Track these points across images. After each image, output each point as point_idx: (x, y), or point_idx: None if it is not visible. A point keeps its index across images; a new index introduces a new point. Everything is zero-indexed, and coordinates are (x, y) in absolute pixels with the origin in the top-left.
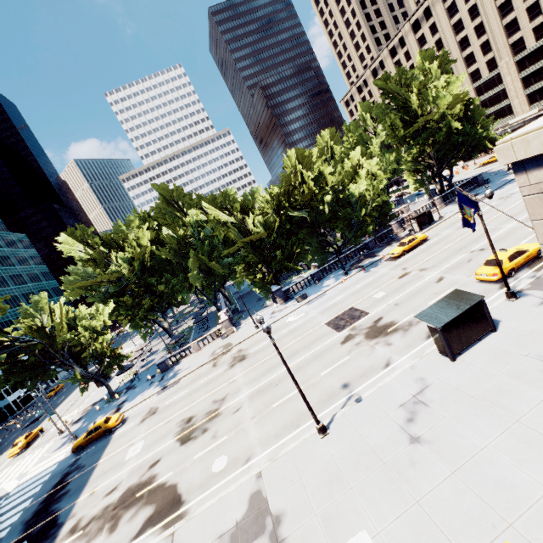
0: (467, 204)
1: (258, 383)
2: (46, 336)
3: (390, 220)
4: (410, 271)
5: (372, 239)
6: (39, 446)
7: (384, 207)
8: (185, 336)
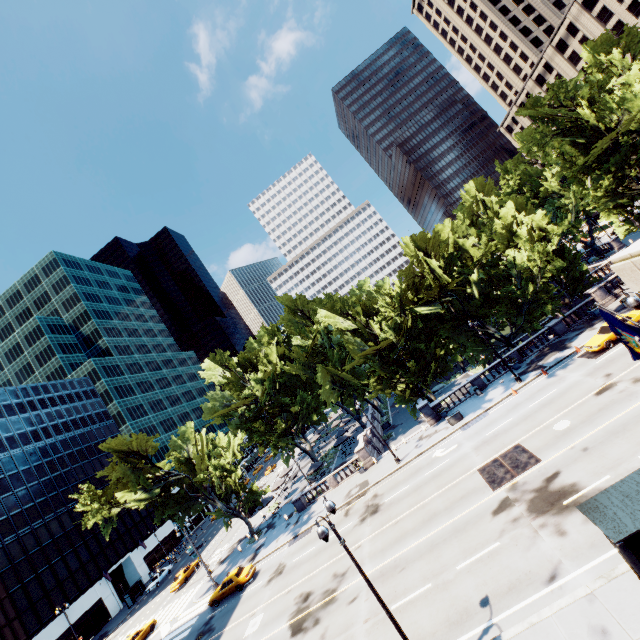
0: (624, 327)
1: (382, 560)
2: (191, 468)
3: (588, 285)
4: (616, 382)
5: (558, 320)
6: (193, 585)
7: (573, 269)
8: (328, 460)
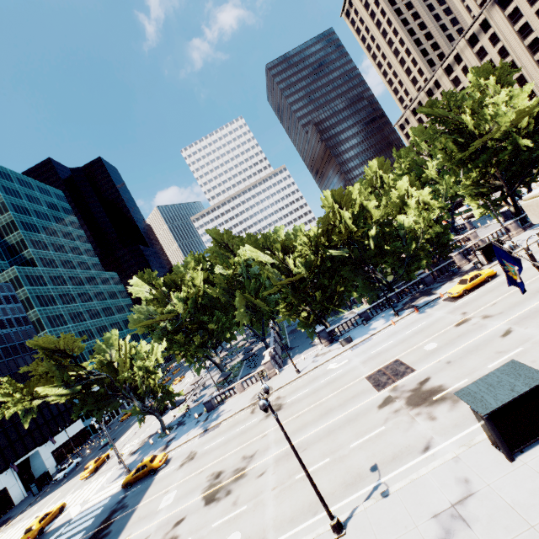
0: (508, 259)
1: (286, 444)
2: (113, 370)
3: (451, 250)
4: (470, 318)
5: (428, 274)
6: (103, 473)
7: (442, 237)
8: (235, 372)
